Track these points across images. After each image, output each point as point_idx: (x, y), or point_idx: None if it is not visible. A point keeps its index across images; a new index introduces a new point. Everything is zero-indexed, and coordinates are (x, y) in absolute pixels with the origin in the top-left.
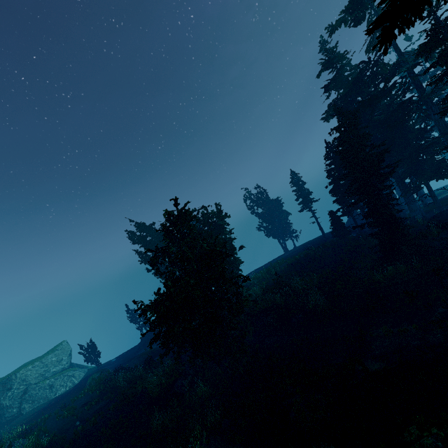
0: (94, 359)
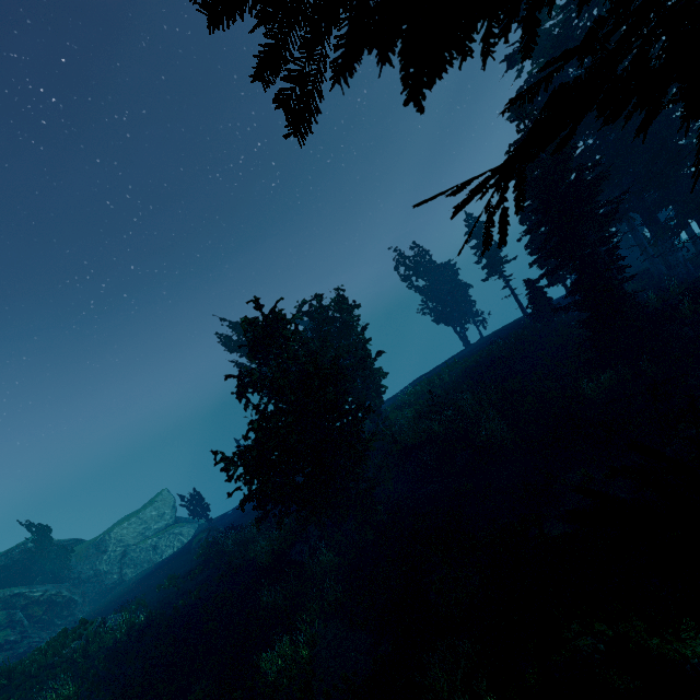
0: (201, 513)
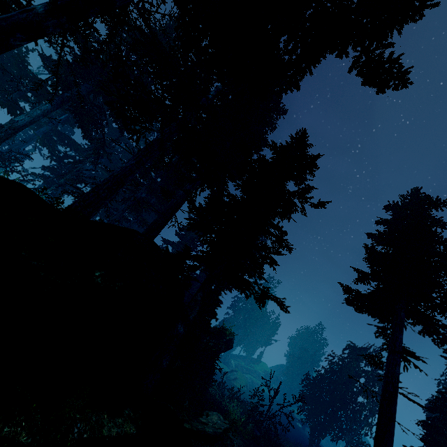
0: None
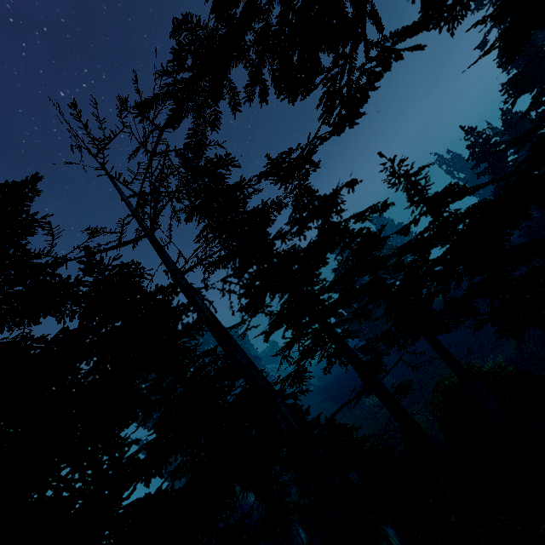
0: None
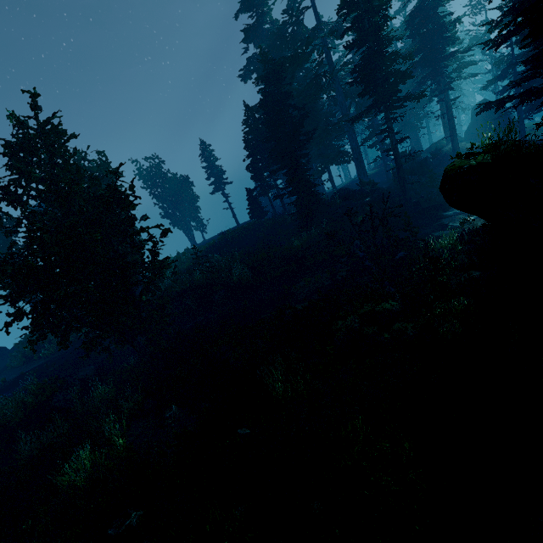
0: None
